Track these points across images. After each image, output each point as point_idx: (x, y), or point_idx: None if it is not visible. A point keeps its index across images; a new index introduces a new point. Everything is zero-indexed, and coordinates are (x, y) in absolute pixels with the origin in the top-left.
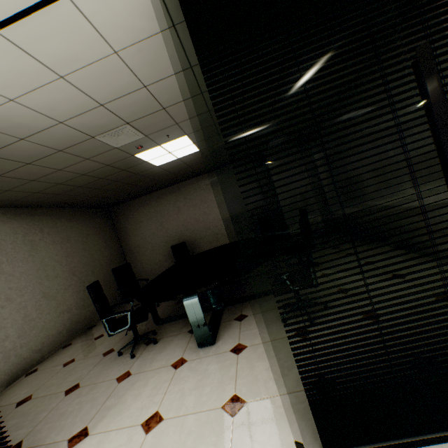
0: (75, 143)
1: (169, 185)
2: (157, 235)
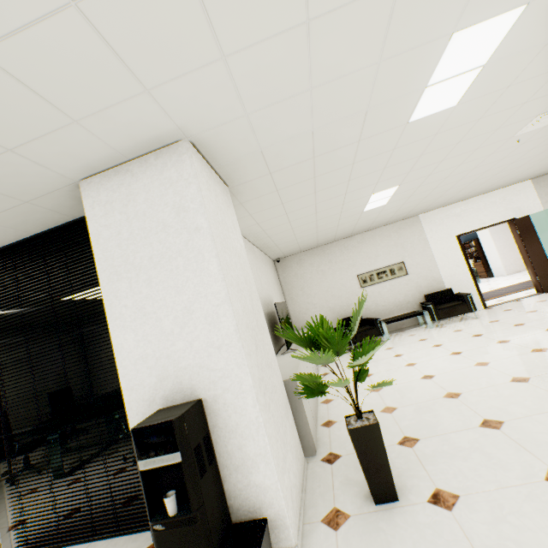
0: None
1: None
2: None
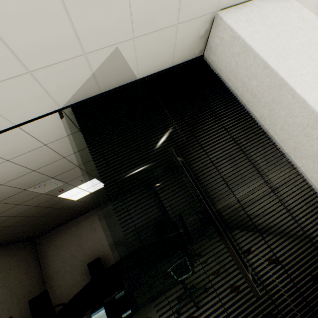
0: (11, 195)
1: (86, 212)
2: (76, 256)
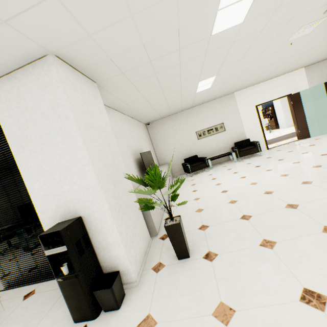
0: None
1: None
2: None
